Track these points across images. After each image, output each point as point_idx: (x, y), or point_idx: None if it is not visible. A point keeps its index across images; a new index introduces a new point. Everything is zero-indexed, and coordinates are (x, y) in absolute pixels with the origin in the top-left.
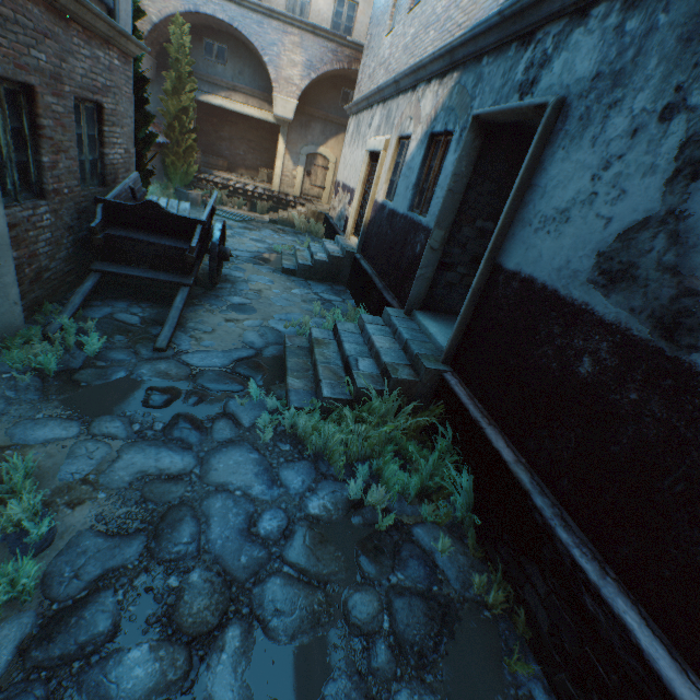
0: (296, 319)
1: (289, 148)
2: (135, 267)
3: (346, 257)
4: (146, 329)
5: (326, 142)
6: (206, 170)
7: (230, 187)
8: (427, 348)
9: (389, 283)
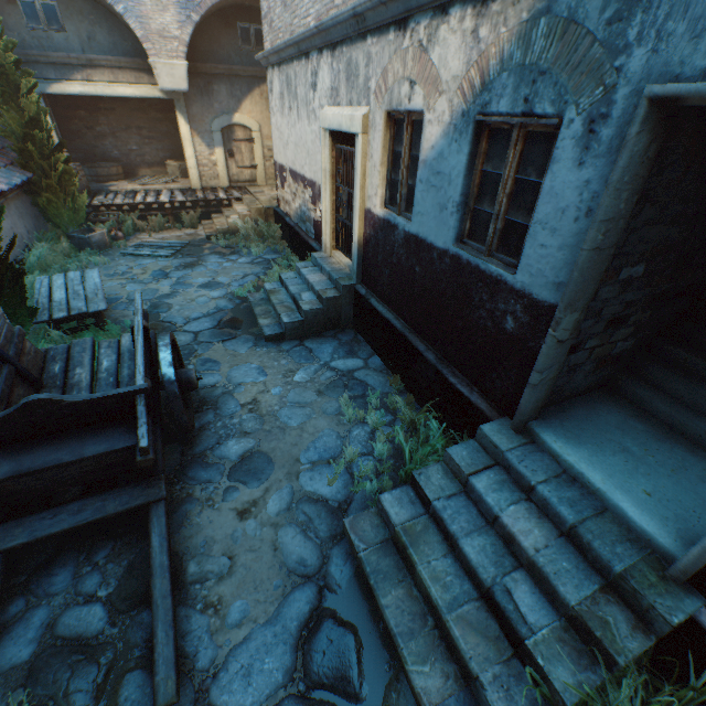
0: (332, 449)
1: (195, 127)
2: (56, 509)
3: (344, 294)
4: (123, 640)
5: (240, 106)
6: (98, 187)
7: (139, 205)
8: (617, 536)
9: (448, 355)
